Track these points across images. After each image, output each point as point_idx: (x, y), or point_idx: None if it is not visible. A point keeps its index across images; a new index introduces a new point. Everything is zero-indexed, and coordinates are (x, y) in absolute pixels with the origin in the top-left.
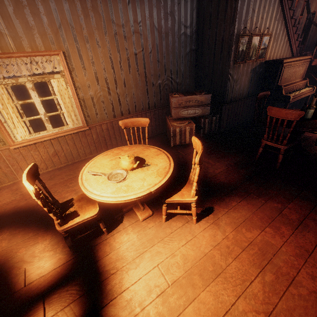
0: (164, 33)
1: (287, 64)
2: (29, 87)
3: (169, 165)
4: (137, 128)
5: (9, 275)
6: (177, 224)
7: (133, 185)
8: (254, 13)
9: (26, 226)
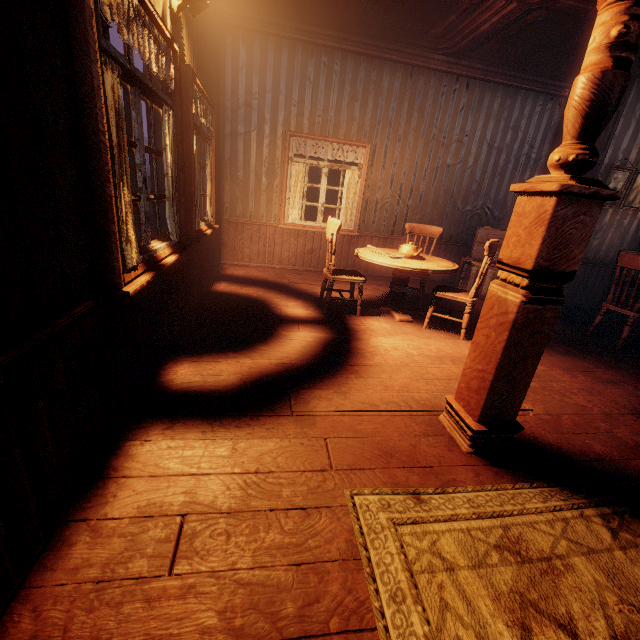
0: (496, 149)
1: None
2: (324, 172)
3: (453, 266)
4: None
5: (269, 306)
6: (439, 334)
7: (410, 263)
8: None
9: (278, 290)
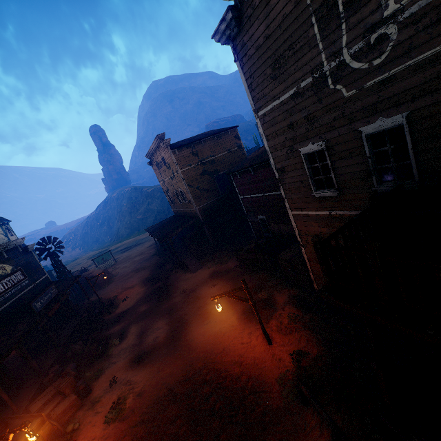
0: None
1: None
2: None
3: None
4: None
5: None
6: None
7: None
8: None
9: None
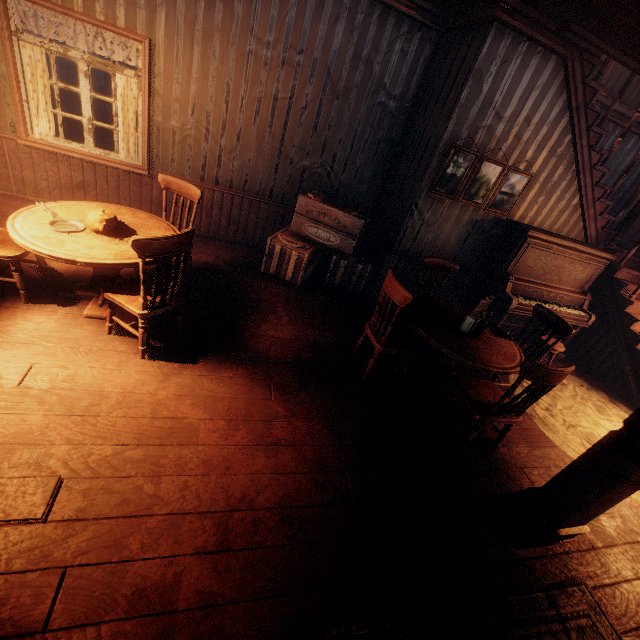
0: (343, 88)
1: (537, 242)
2: (83, 70)
3: None
4: (236, 219)
5: None
6: (120, 346)
7: (69, 244)
8: (500, 122)
9: None
